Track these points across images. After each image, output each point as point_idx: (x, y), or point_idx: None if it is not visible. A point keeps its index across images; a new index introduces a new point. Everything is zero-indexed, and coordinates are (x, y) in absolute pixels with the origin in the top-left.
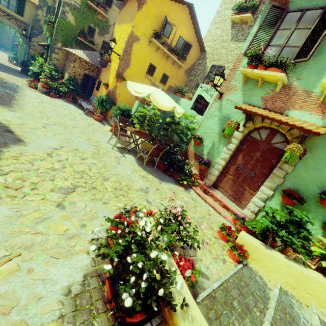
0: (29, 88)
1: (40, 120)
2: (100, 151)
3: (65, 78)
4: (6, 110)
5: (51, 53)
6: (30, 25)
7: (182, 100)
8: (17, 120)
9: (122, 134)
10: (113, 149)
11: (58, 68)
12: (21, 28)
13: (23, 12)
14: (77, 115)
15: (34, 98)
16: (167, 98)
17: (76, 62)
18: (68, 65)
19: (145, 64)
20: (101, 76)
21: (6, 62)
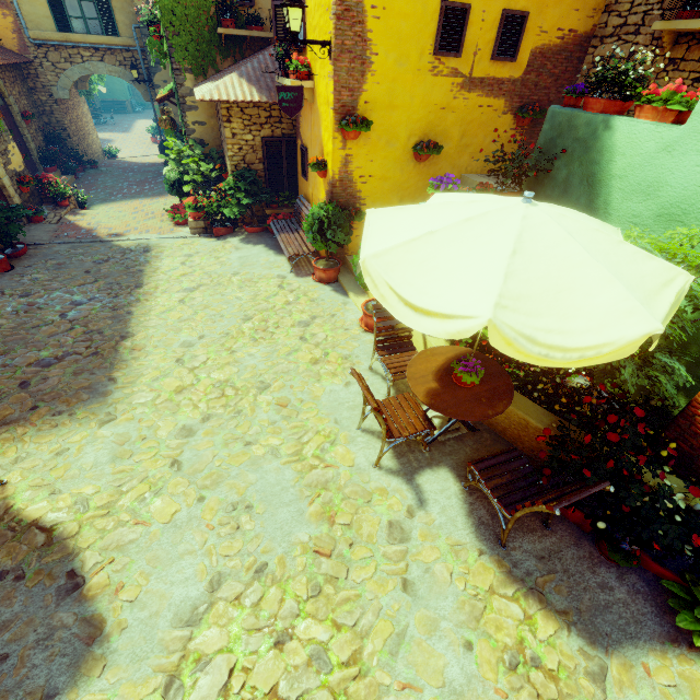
0: (171, 236)
1: (171, 418)
2: (335, 521)
3: (229, 172)
4: (93, 427)
5: (182, 116)
6: (138, 46)
7: (620, 128)
8: (107, 481)
9: (398, 375)
10: (378, 467)
11: (210, 144)
12: (127, 66)
13: (114, 22)
14: (273, 292)
15: (176, 281)
16: (589, 273)
17: (234, 119)
18: (222, 133)
19: (426, 21)
20: (301, 129)
21: (149, 147)
